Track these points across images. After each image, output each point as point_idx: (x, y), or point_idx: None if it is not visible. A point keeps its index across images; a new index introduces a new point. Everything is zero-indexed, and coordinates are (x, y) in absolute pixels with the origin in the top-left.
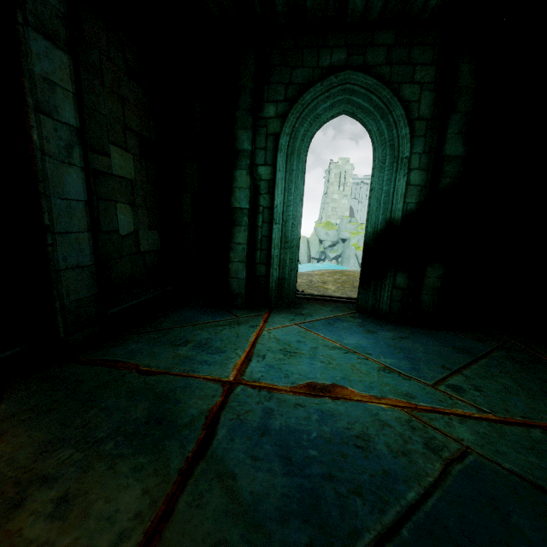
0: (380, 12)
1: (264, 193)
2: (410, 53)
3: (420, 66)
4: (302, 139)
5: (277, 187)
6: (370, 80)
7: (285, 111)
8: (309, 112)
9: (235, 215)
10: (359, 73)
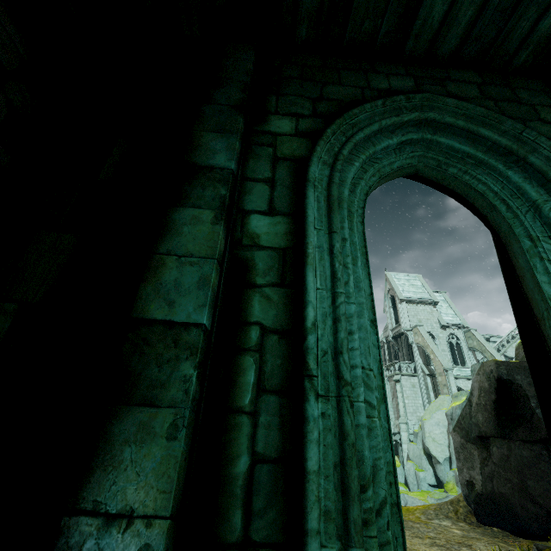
0: (462, 36)
1: (267, 283)
2: (515, 93)
3: (540, 106)
4: (350, 190)
5: (311, 266)
6: (470, 109)
7: (315, 128)
8: (361, 146)
9: (140, 353)
10: (447, 98)
